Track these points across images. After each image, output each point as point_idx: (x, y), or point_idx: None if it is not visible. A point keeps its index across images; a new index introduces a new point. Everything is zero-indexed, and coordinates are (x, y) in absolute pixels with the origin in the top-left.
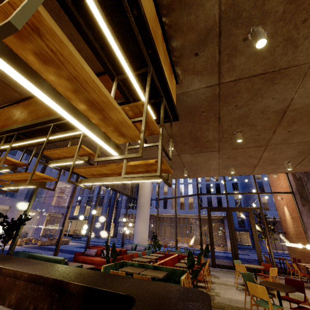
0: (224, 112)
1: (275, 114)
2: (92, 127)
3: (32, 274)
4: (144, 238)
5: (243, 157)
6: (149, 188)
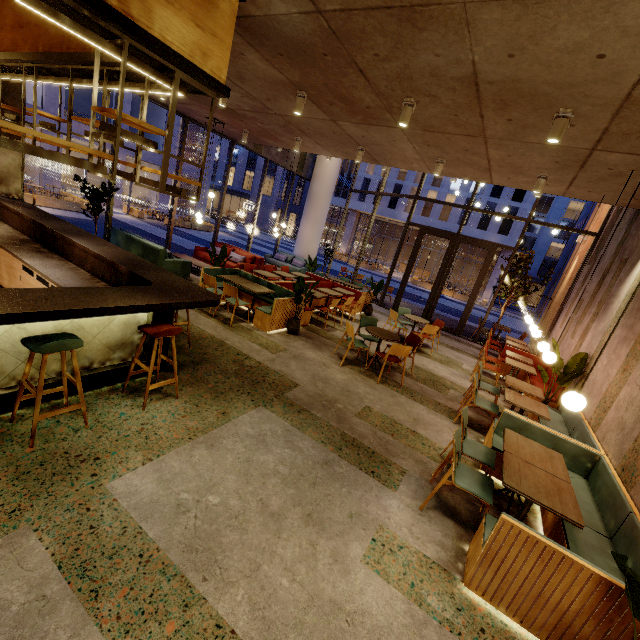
0: (363, 63)
1: (460, 83)
2: (57, 157)
3: (96, 253)
4: (310, 250)
5: (454, 149)
6: (335, 164)
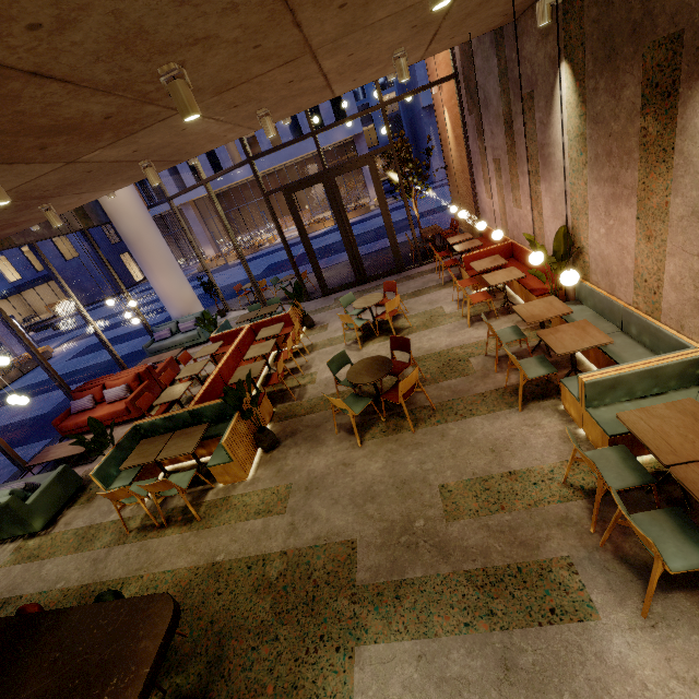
0: (22, 57)
1: None
2: None
3: None
4: (187, 300)
5: (273, 90)
6: None
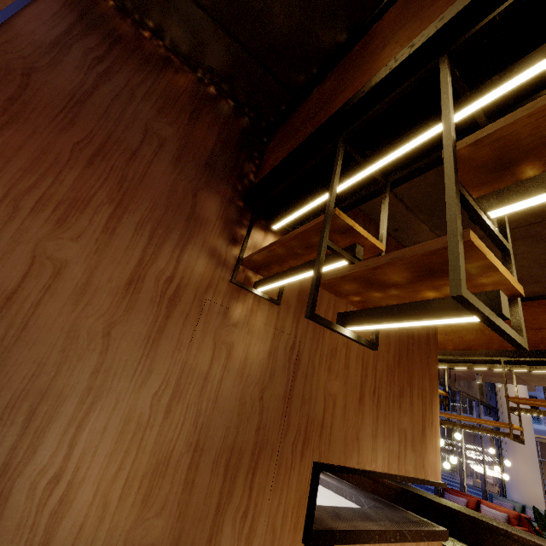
0: None
1: None
2: None
3: None
4: (536, 495)
5: None
6: (522, 388)
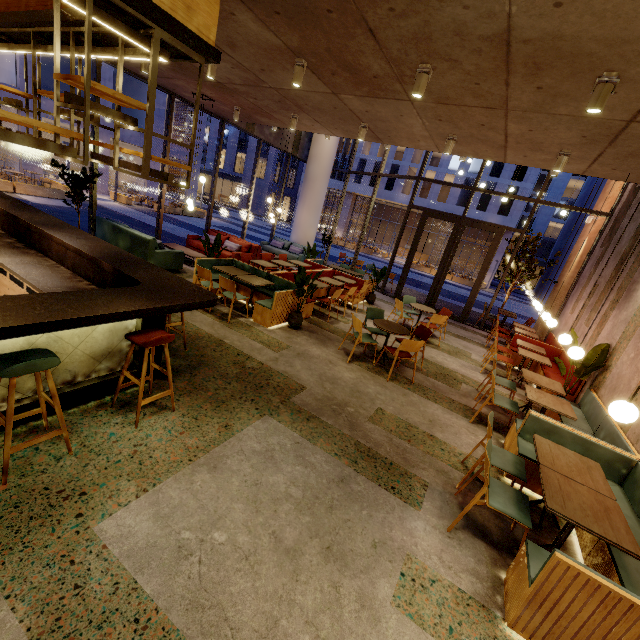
0: (375, 20)
1: (488, 43)
2: (12, 137)
3: (76, 249)
4: (307, 236)
5: (468, 123)
6: (332, 143)
